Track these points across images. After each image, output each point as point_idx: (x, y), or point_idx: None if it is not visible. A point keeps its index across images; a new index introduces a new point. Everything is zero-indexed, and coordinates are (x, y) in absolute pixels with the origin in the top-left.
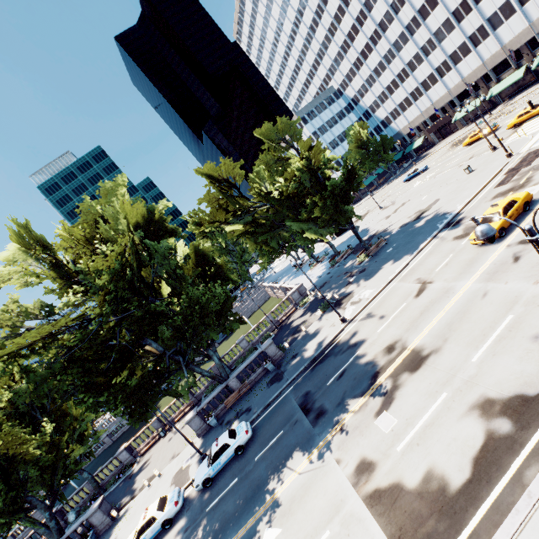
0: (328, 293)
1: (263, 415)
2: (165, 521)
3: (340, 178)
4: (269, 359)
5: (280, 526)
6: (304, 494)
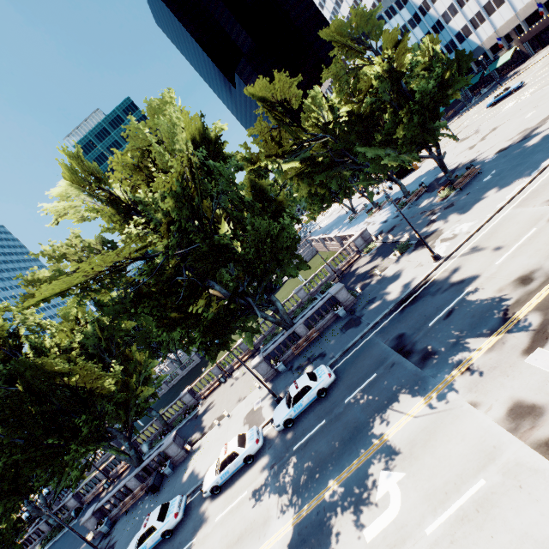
0: (405, 233)
1: (343, 360)
2: (247, 457)
3: (433, 84)
4: (341, 304)
5: (402, 470)
6: (429, 439)
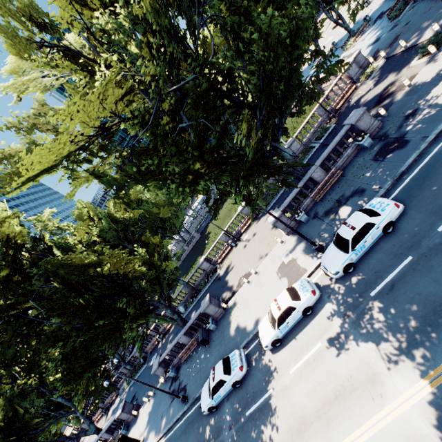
0: (434, 23)
1: (399, 187)
2: (304, 309)
3: None
4: (365, 132)
5: None
6: None
